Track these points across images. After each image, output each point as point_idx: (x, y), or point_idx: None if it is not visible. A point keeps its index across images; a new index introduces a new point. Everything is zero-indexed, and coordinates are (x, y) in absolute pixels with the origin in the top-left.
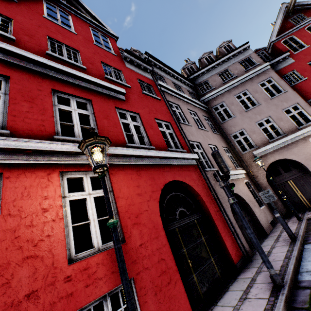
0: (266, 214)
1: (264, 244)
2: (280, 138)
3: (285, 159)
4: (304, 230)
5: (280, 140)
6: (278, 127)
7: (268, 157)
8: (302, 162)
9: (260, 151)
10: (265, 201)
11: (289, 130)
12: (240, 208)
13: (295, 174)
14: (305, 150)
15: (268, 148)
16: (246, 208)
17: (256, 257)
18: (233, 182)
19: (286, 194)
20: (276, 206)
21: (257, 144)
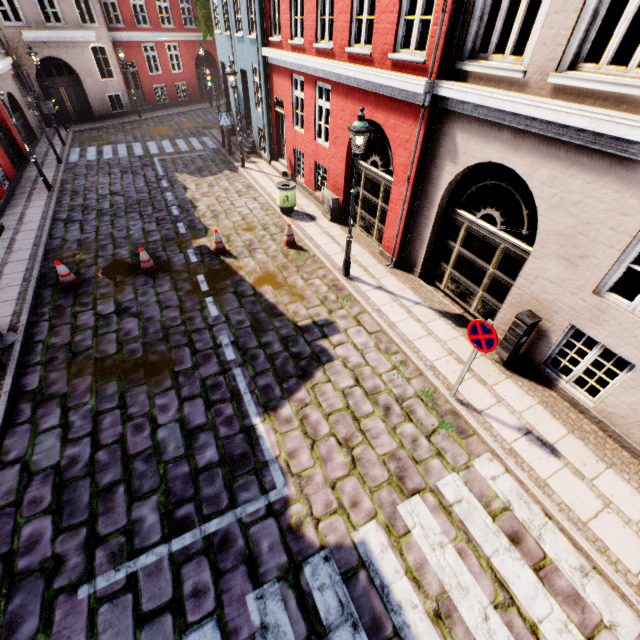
0: (36, 120)
1: (40, 147)
2: (60, 28)
3: (61, 59)
4: (72, 140)
5: (59, 32)
6: (59, 8)
7: (42, 49)
8: (79, 71)
9: (33, 35)
10: (46, 112)
11: (72, 23)
12: (14, 110)
13: (69, 83)
14: (84, 59)
15: (44, 36)
16: (18, 111)
17: (38, 154)
18: (5, 77)
19: (57, 102)
20: (45, 113)
21: (28, 21)
